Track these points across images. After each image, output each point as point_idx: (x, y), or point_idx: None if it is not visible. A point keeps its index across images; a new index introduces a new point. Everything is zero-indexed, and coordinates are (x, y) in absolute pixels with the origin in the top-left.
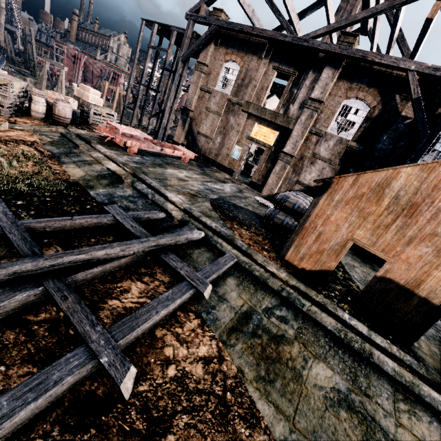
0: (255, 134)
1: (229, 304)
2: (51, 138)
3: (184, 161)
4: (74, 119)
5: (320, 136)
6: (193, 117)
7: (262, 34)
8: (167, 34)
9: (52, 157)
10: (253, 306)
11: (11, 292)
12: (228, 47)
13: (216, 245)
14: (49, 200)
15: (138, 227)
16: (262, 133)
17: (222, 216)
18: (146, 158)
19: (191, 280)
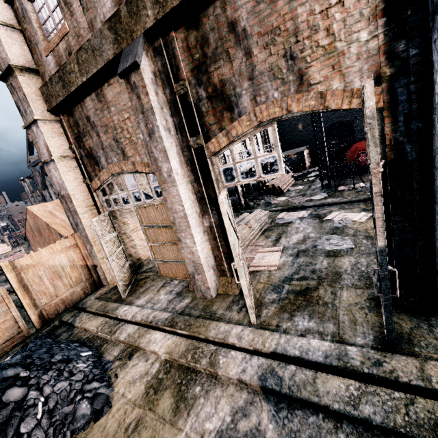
0: None
1: None
2: None
3: None
4: None
5: None
6: None
7: None
8: None
9: None
10: None
11: None
12: None
13: None
14: None
15: None
16: None
17: None
18: None
19: None
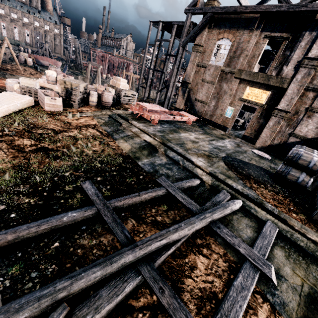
0: (247, 95)
1: (289, 283)
2: (104, 120)
3: (188, 124)
4: (112, 102)
5: (317, 91)
6: (190, 88)
7: (256, 10)
8: (167, 28)
9: (108, 135)
10: (313, 286)
11: (121, 283)
12: (220, 27)
13: (251, 210)
14: (116, 174)
15: (187, 198)
16: (254, 94)
17: (238, 175)
18: (164, 126)
19: (253, 260)
